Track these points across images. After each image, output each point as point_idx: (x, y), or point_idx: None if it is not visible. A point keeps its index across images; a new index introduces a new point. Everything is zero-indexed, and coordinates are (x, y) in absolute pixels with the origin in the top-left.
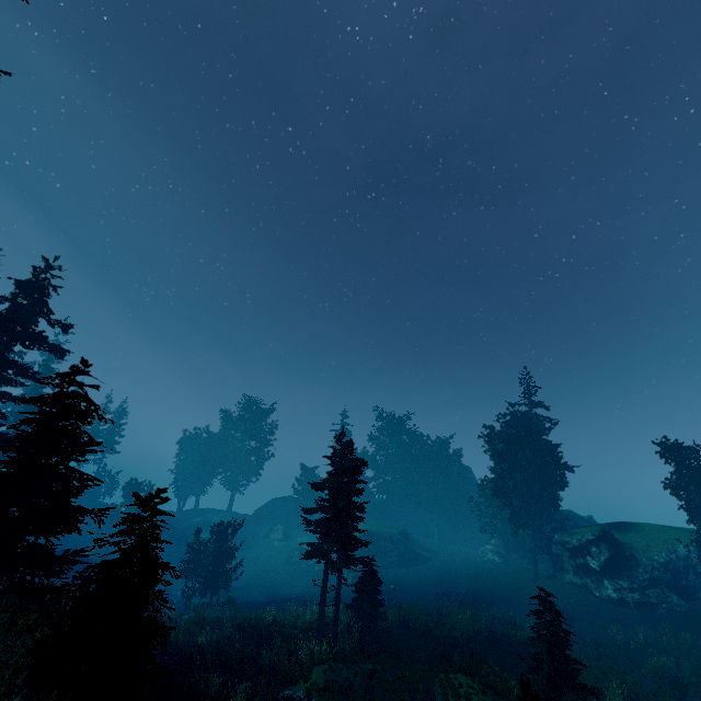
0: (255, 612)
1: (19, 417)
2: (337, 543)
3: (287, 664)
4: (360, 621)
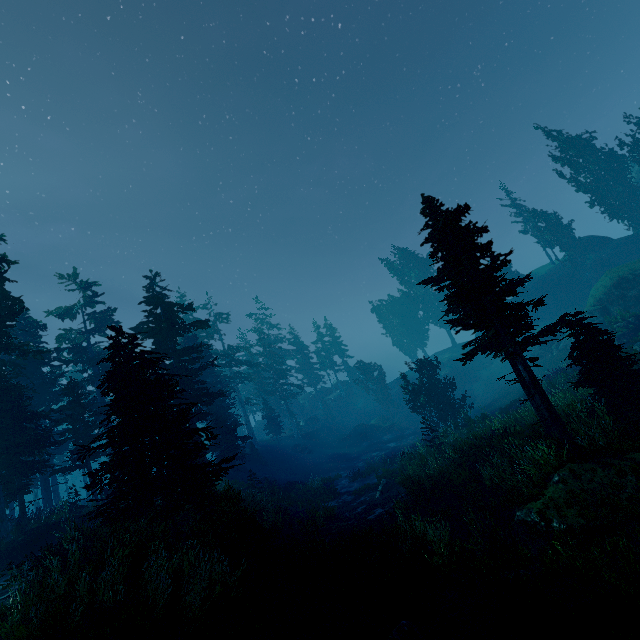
0: (494, 423)
1: (273, 369)
2: (475, 328)
3: (513, 479)
4: (604, 397)
